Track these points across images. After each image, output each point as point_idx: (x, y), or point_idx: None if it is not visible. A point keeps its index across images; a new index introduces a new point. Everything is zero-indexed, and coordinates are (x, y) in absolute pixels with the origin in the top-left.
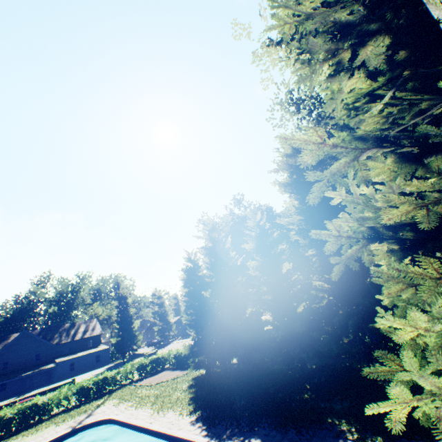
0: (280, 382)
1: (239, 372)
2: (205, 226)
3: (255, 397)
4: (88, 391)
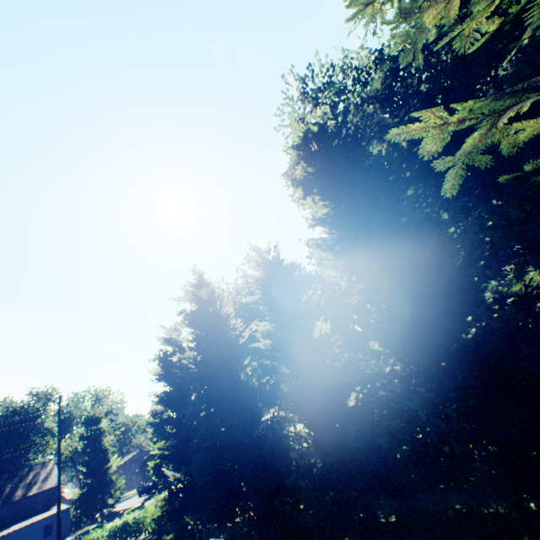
0: None
1: None
2: (189, 282)
3: None
4: None
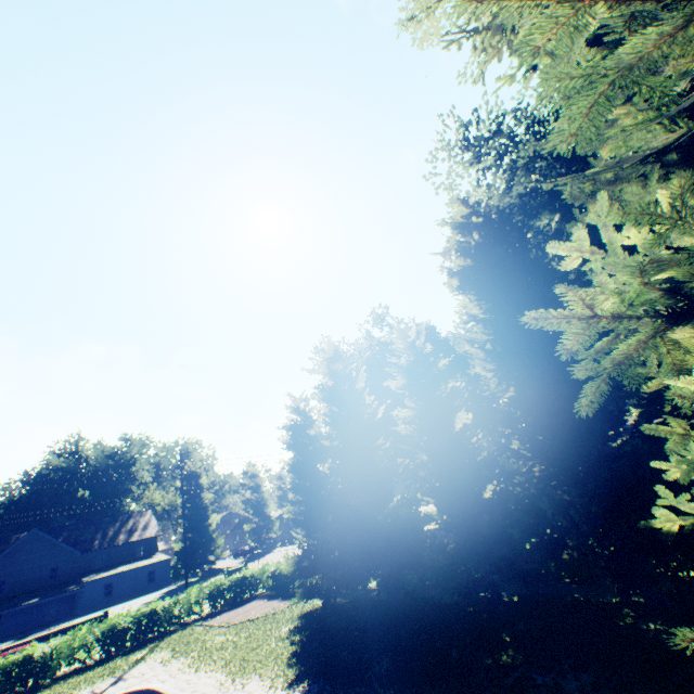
0: (455, 629)
1: (380, 606)
2: (322, 353)
3: (408, 657)
4: (122, 635)
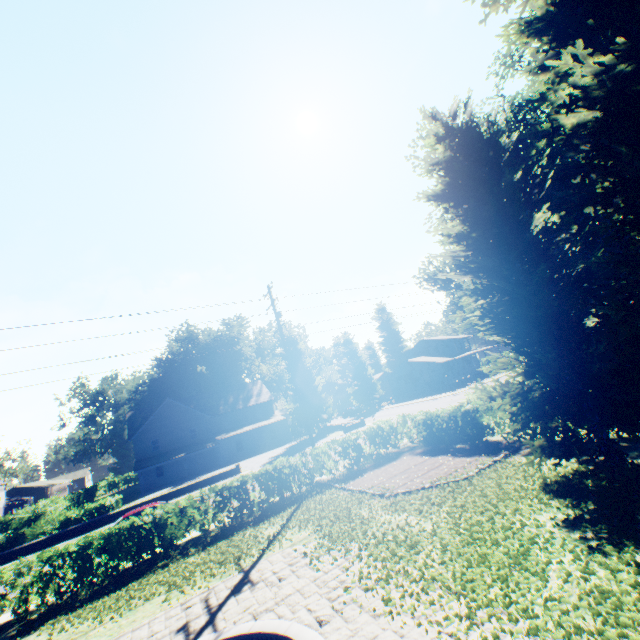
0: None
1: None
2: None
3: None
4: (245, 500)
